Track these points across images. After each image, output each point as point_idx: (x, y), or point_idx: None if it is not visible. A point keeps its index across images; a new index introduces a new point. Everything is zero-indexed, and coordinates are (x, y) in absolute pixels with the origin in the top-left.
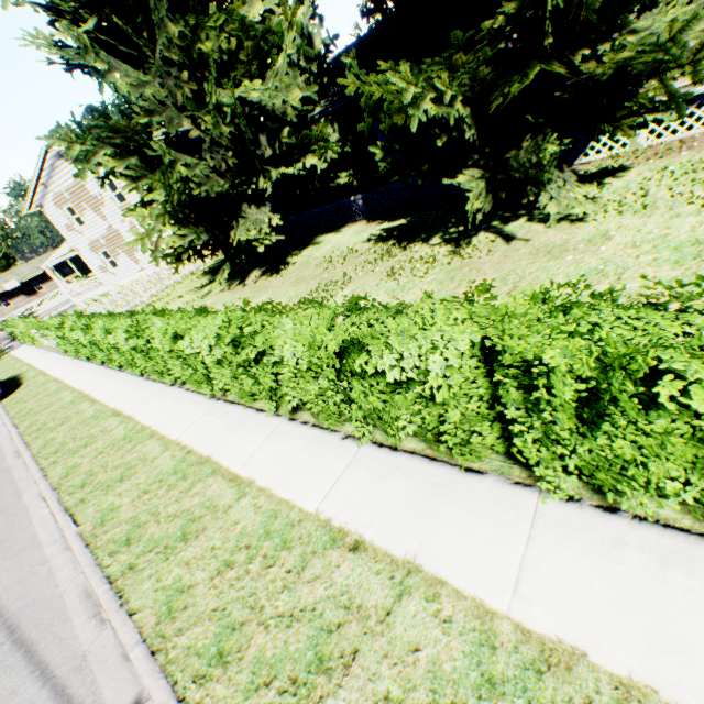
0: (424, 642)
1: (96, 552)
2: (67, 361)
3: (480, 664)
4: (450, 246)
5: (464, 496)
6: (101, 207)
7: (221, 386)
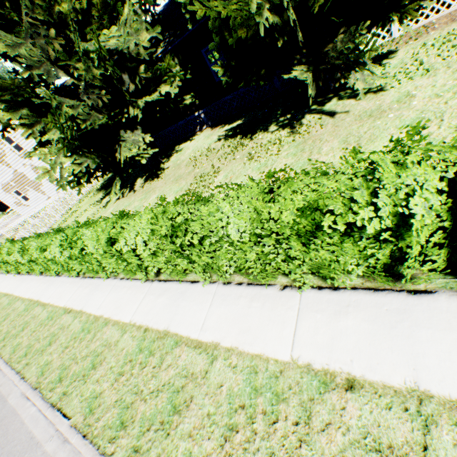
0: None
1: (95, 442)
2: (10, 278)
3: None
4: (287, 129)
5: (428, 316)
6: (4, 158)
7: (155, 271)
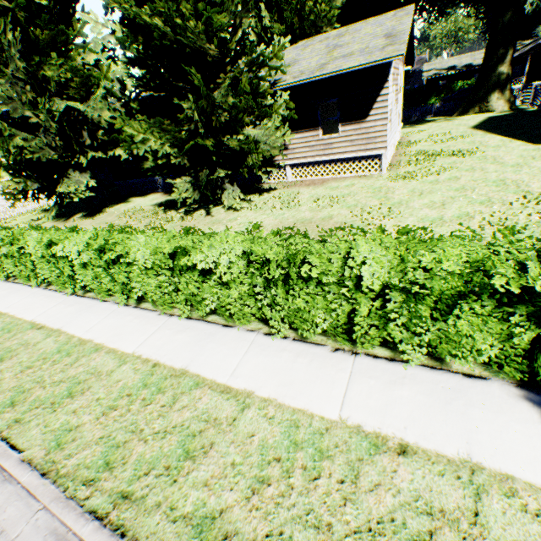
0: (46, 347)
1: None
2: None
3: (60, 348)
4: (184, 214)
5: (96, 309)
6: None
7: (10, 272)
